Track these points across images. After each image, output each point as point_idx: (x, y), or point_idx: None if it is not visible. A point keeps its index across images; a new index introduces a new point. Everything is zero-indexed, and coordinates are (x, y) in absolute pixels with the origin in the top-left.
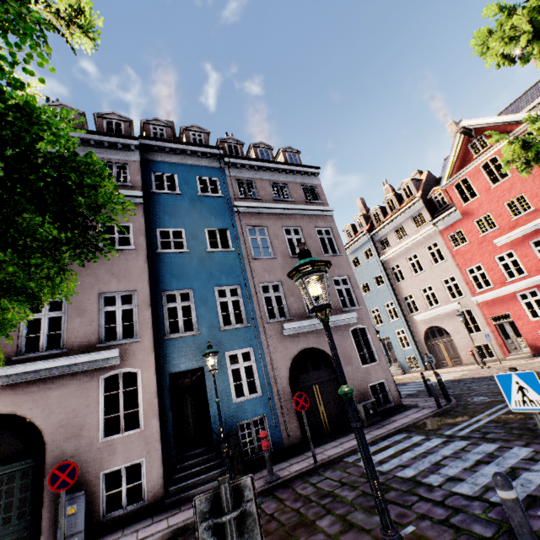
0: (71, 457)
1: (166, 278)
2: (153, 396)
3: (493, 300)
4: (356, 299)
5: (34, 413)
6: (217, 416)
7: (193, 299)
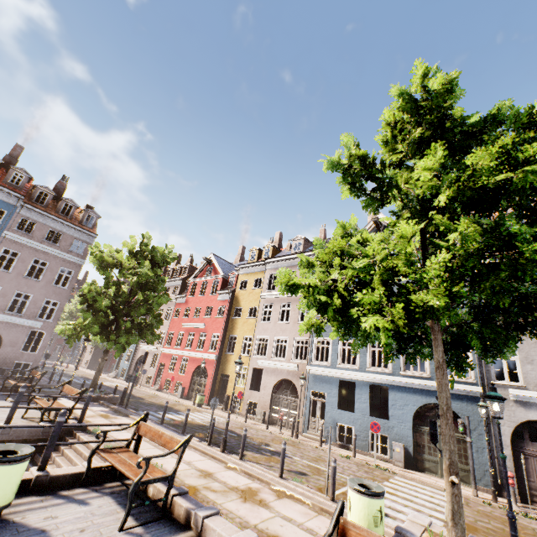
0: None
1: None
2: None
3: (166, 354)
4: (54, 316)
5: None
6: None
7: None
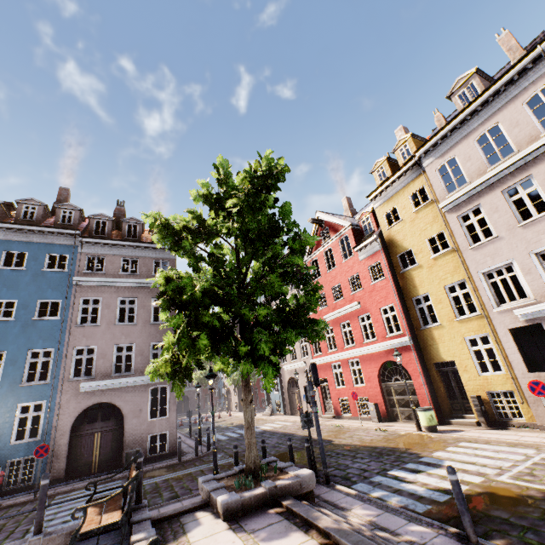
0: None
1: None
2: None
3: (321, 365)
4: None
5: None
6: None
7: (5, 360)
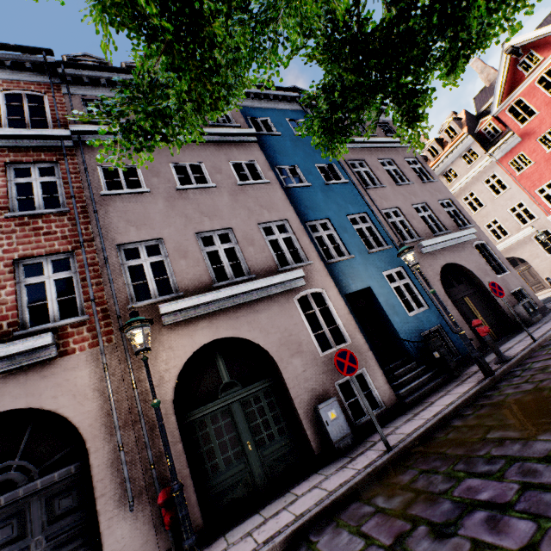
0: (303, 372)
1: (302, 210)
2: (345, 312)
3: None
4: (465, 218)
5: (253, 334)
6: (401, 329)
7: (332, 228)
